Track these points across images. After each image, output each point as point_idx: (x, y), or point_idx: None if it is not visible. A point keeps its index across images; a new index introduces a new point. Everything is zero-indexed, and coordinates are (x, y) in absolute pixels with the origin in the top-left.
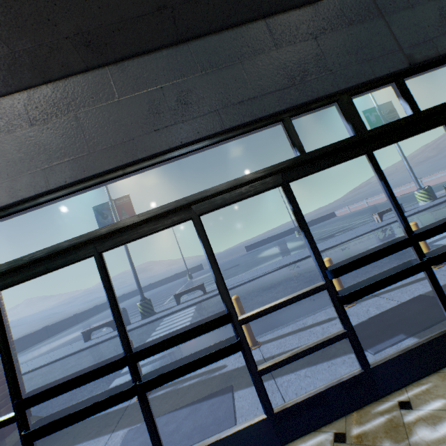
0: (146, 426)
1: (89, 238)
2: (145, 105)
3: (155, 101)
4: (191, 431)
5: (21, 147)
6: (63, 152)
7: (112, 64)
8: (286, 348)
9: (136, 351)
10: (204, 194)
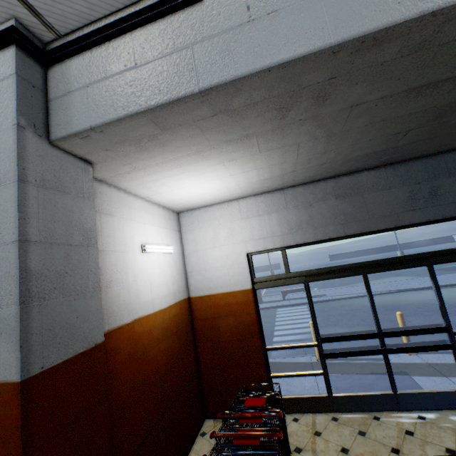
0: (386, 371)
1: (362, 265)
2: (406, 193)
3: (413, 191)
4: (388, 387)
5: (329, 210)
6: (353, 216)
7: (386, 165)
8: (448, 361)
9: (388, 332)
10: (439, 253)
